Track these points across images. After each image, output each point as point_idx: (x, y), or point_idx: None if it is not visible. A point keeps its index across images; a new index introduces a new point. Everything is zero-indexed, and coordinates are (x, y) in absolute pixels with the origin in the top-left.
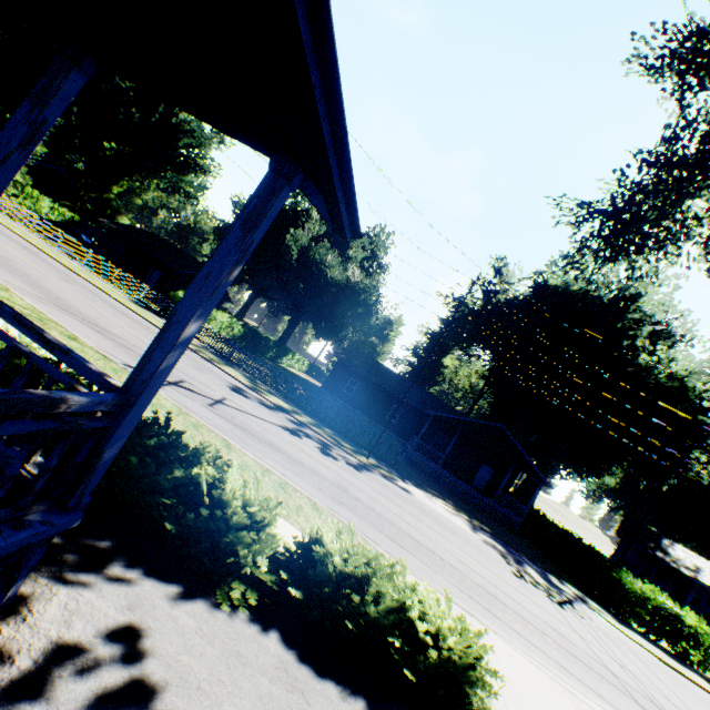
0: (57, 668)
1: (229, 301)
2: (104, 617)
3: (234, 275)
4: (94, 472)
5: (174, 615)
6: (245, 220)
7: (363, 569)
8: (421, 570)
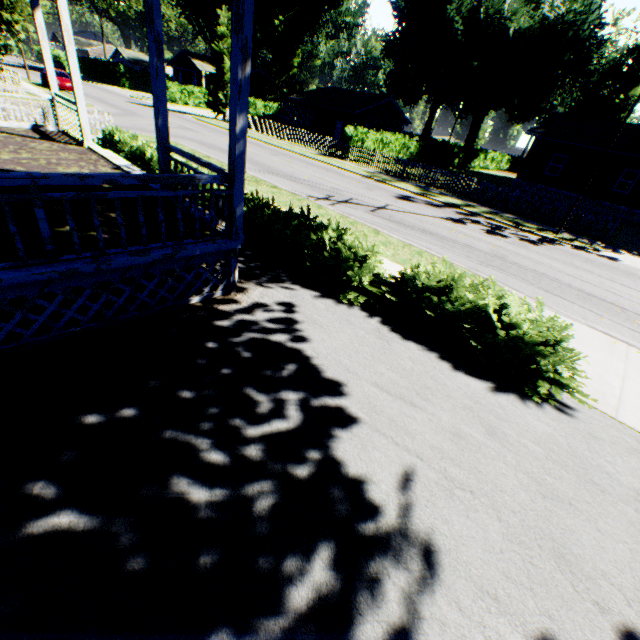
0: (256, 308)
1: (406, 123)
2: (278, 298)
3: (249, 72)
4: (236, 220)
5: (313, 303)
6: (235, 24)
7: (444, 282)
8: (571, 312)
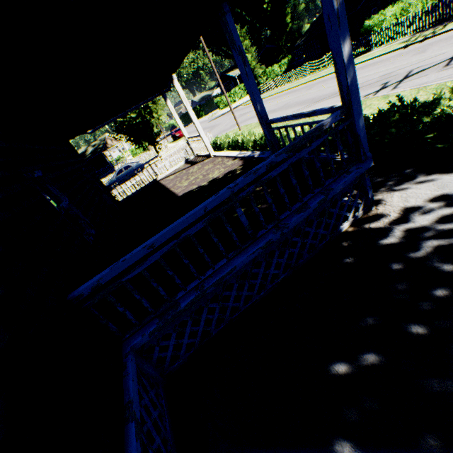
0: (409, 214)
1: None
2: (424, 195)
3: None
4: (361, 143)
5: None
6: None
7: None
8: None
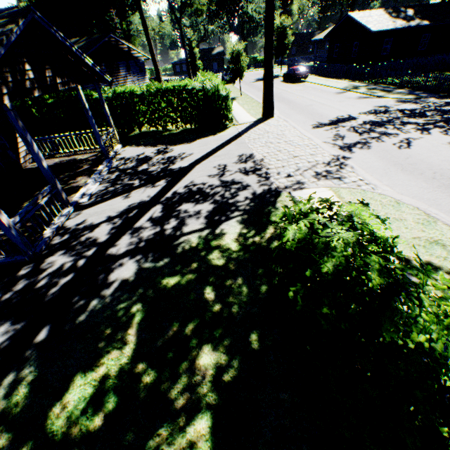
0: None
1: None
2: None
3: None
4: None
5: None
6: None
7: None
8: None
